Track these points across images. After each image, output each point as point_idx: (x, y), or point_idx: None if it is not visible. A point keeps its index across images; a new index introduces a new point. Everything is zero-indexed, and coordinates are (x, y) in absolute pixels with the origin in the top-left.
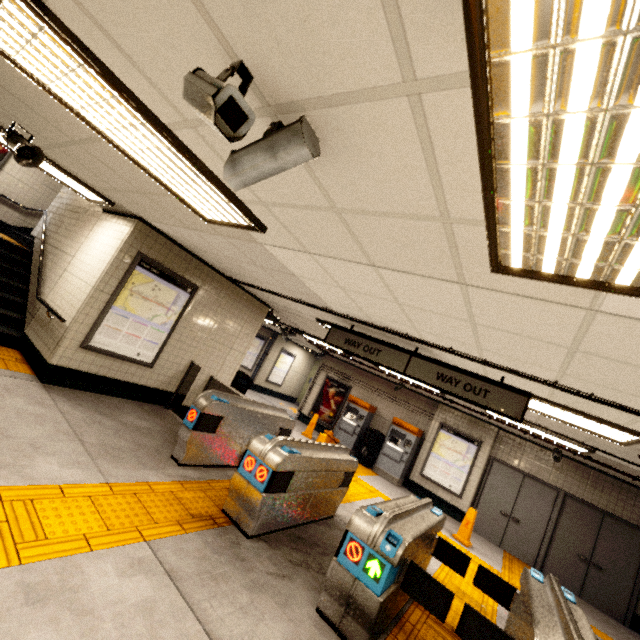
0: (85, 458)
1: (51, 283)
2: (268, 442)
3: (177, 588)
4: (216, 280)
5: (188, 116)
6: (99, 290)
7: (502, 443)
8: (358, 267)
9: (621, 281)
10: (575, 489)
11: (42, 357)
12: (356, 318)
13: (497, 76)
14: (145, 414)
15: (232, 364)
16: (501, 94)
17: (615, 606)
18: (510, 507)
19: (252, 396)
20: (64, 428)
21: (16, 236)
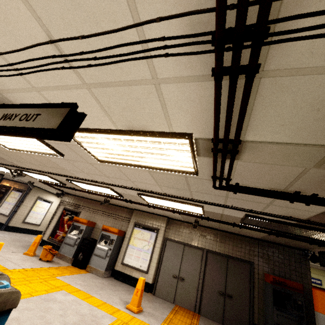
0: None
1: None
2: None
3: None
4: None
5: None
6: None
7: (171, 227)
8: None
9: None
10: (211, 246)
11: None
12: None
13: None
14: None
15: None
16: None
17: (242, 322)
18: (178, 270)
19: None
20: None
21: None
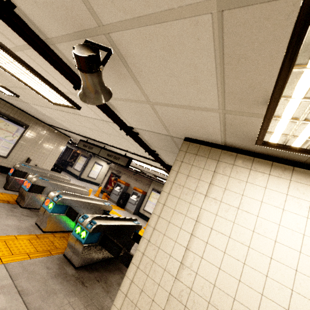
0: None
1: None
2: (34, 175)
3: None
4: (39, 123)
5: None
6: None
7: None
8: (49, 109)
9: (64, 104)
10: None
11: None
12: (82, 135)
13: None
14: (1, 176)
15: (51, 160)
16: None
17: None
18: None
19: (78, 182)
20: None
21: None
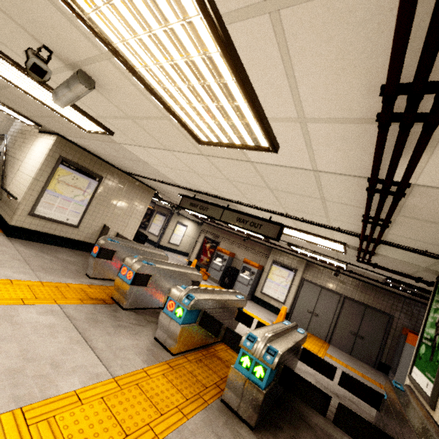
0: (29, 270)
1: (10, 179)
2: (134, 259)
3: (71, 322)
4: (115, 173)
5: None
6: (37, 180)
7: (309, 270)
8: (164, 152)
9: (236, 142)
10: (350, 293)
11: (6, 221)
12: (192, 189)
13: (120, 52)
14: (74, 255)
15: (132, 226)
16: (127, 59)
17: (370, 358)
18: (313, 307)
19: None
20: (18, 257)
21: None
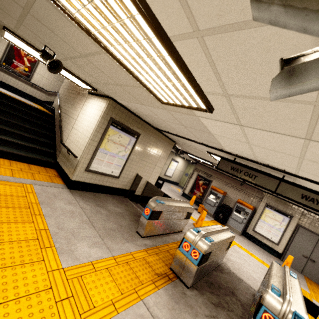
0: (98, 239)
1: (66, 134)
2: (197, 235)
3: None
4: (149, 129)
5: (202, 26)
6: (92, 140)
7: (306, 217)
8: (286, 137)
9: None
10: None
11: (67, 176)
12: (243, 156)
13: None
14: (117, 203)
15: (155, 173)
16: None
17: None
18: (309, 253)
19: None
20: (84, 219)
21: (45, 106)
